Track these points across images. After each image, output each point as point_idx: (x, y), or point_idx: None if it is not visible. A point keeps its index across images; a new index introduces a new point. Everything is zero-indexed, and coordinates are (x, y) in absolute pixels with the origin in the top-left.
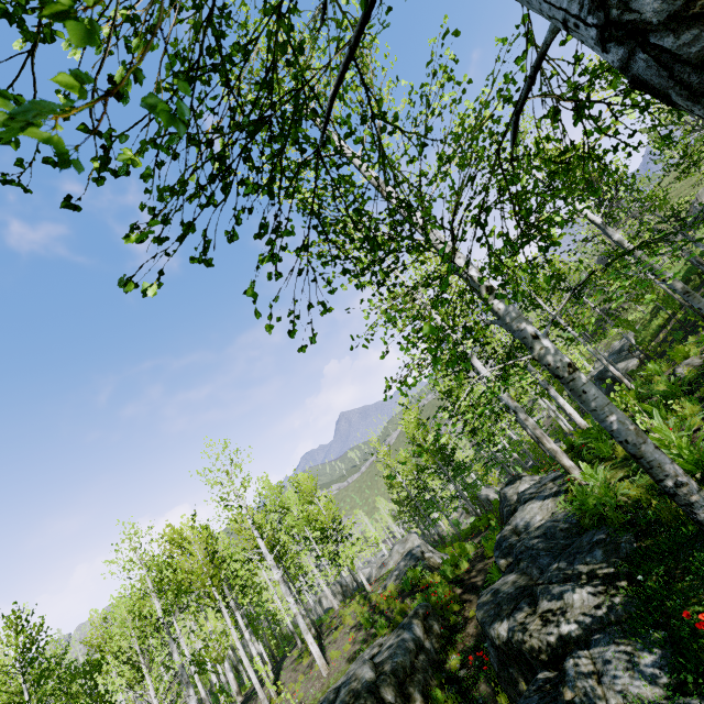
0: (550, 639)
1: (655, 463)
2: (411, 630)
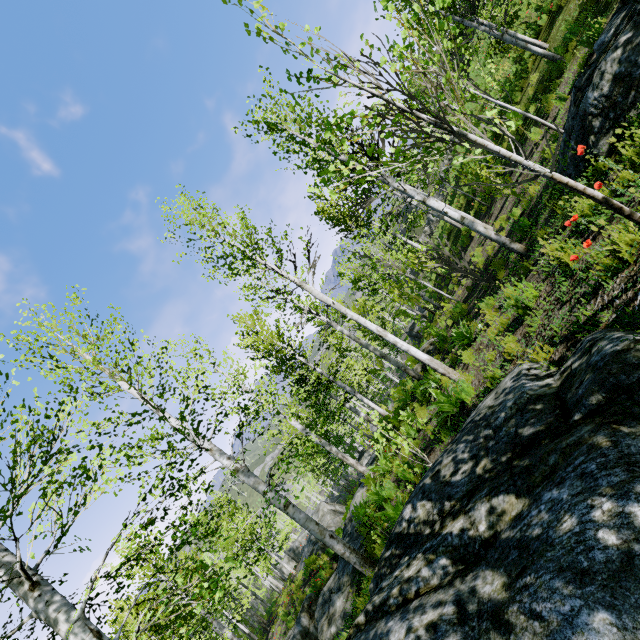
0: (328, 637)
1: (331, 547)
2: (300, 624)
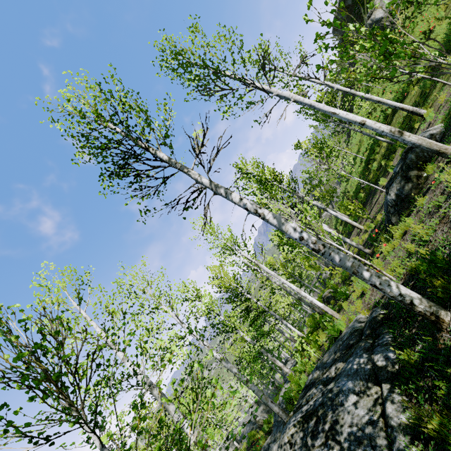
0: None
1: (271, 408)
2: None
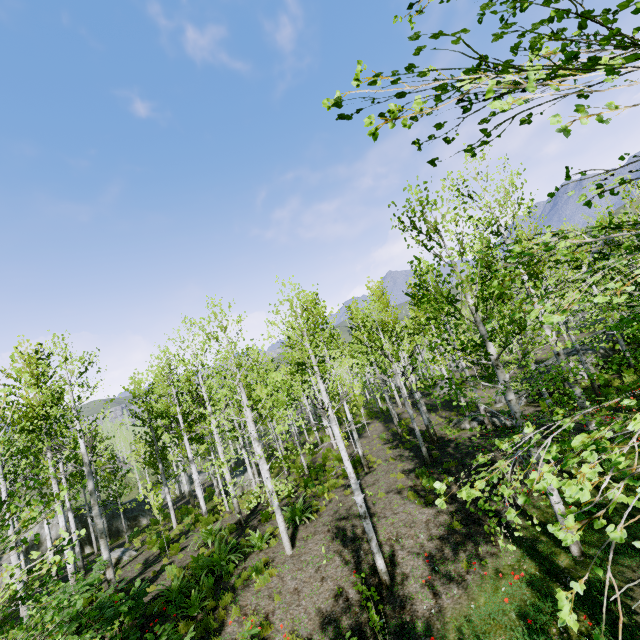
0: None
1: None
2: None
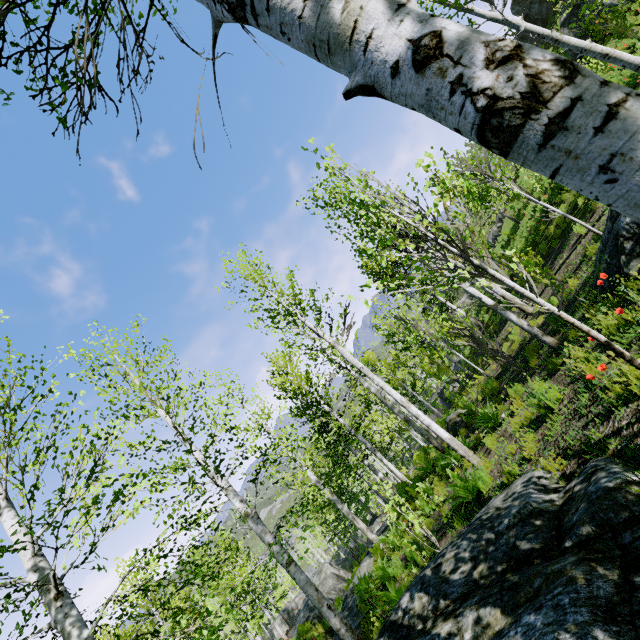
0: None
1: (327, 618)
2: None
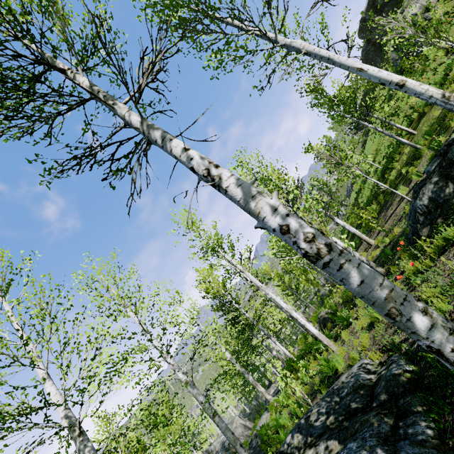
0: None
1: (240, 453)
2: None
